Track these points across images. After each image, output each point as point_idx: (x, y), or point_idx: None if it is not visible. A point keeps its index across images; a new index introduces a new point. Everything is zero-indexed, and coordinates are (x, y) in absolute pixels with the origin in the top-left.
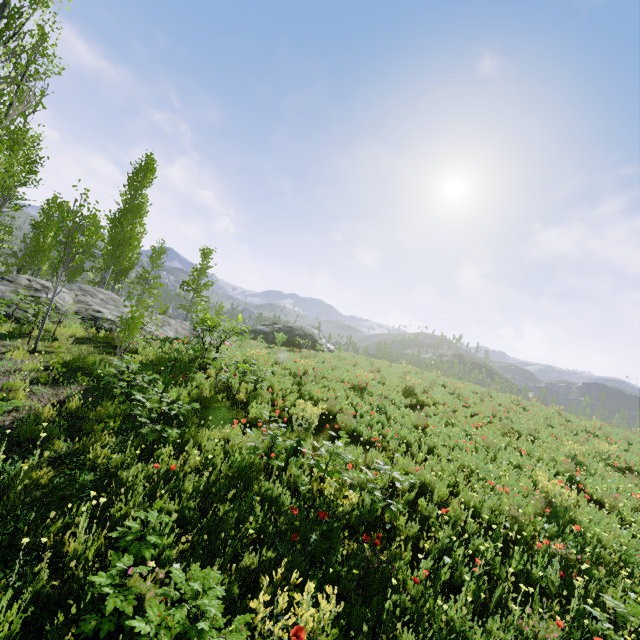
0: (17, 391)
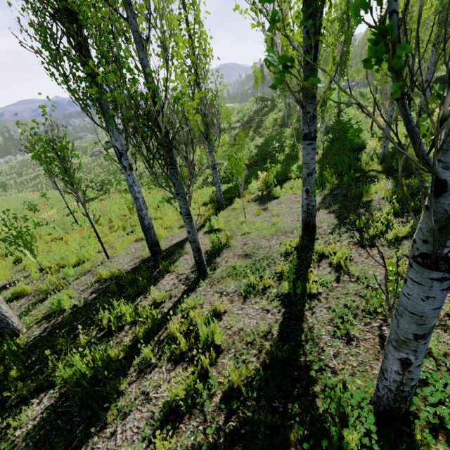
0: None
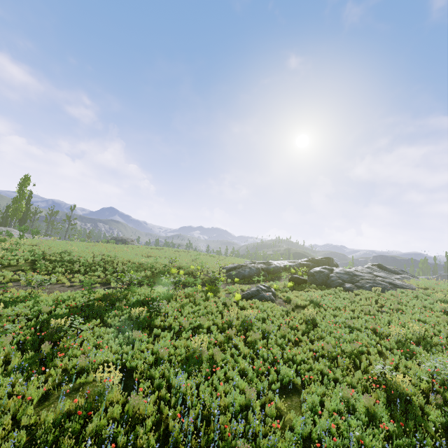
0: None
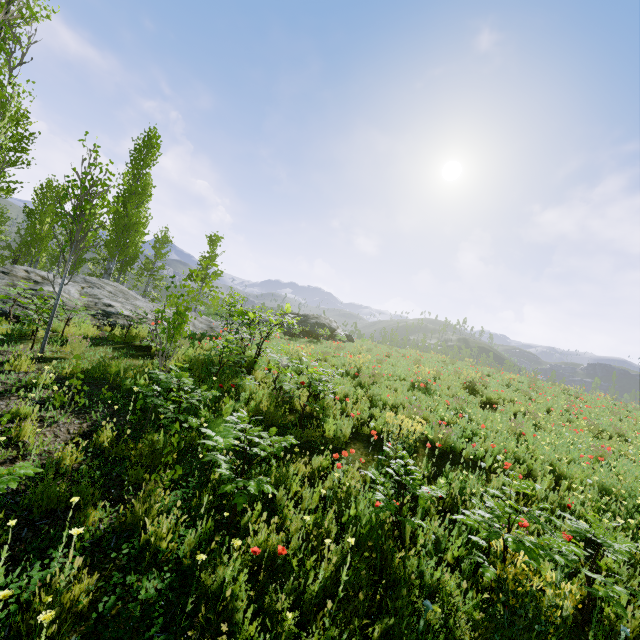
0: (22, 425)
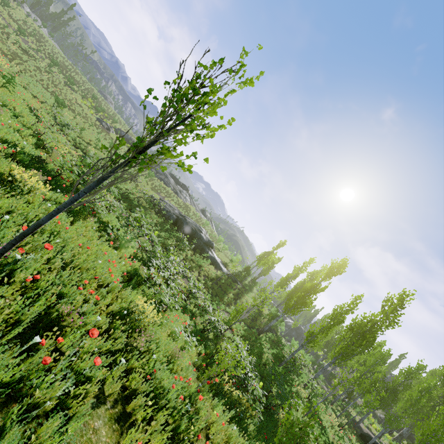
0: None
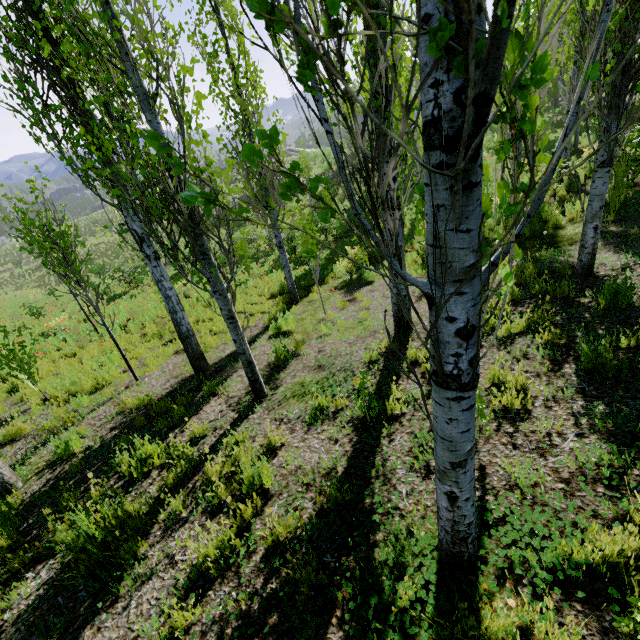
0: None
